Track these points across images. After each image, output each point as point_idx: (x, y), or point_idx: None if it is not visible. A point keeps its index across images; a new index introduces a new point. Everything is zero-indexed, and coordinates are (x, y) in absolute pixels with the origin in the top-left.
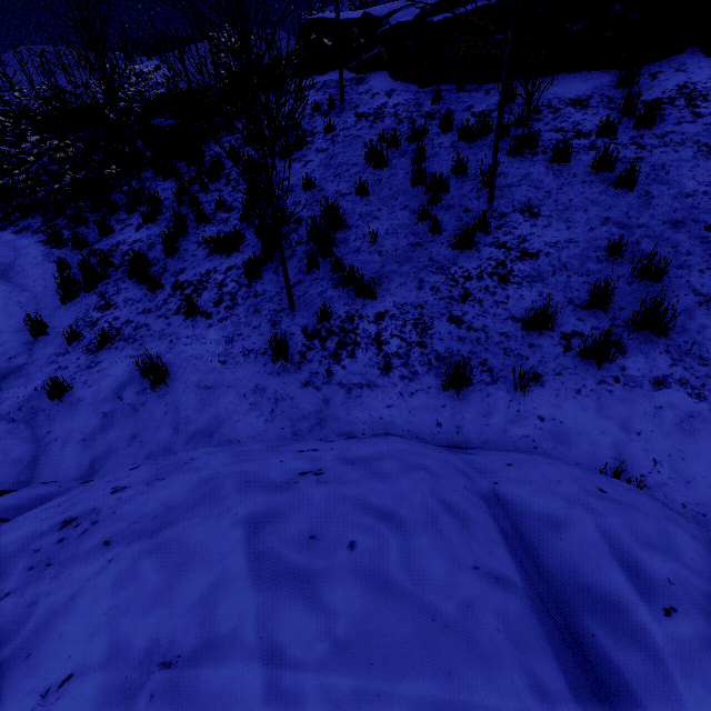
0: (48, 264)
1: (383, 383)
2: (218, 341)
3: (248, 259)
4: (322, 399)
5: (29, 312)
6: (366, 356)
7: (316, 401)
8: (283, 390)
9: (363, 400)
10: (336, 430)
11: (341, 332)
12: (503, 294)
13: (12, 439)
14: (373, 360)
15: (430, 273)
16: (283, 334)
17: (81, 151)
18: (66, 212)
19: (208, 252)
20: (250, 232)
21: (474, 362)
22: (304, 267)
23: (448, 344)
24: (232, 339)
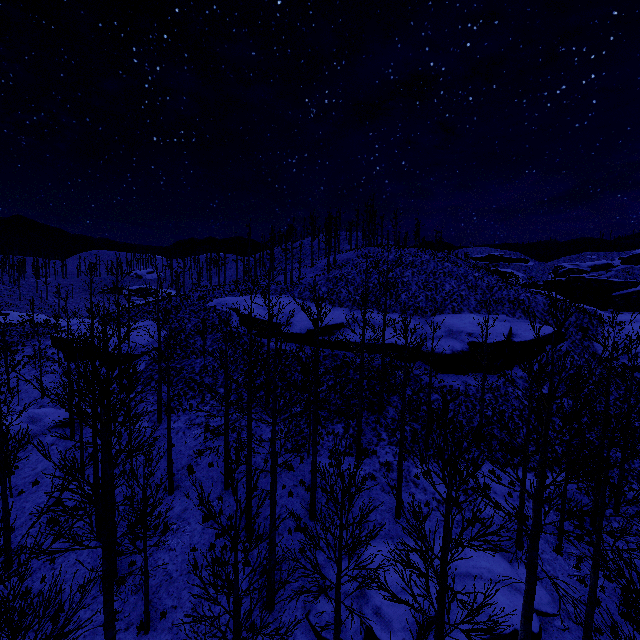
0: None
1: None
2: None
3: None
4: None
5: None
6: None
7: None
8: None
9: None
10: None
11: None
12: None
13: None
14: None
15: None
16: None
17: None
18: None
19: None
20: None
21: None
22: None
23: None
24: None
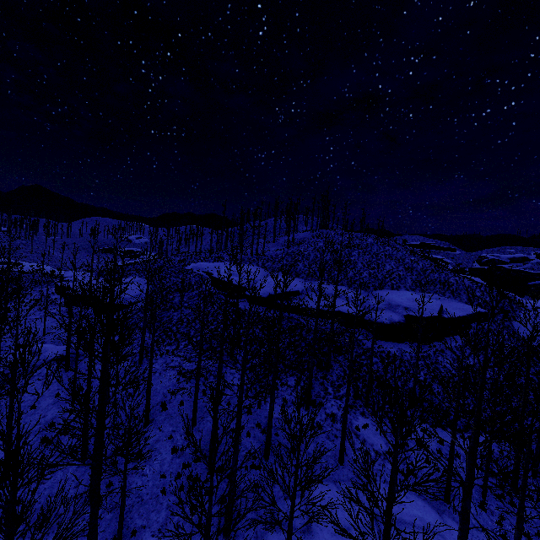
0: None
1: None
2: None
3: None
4: None
5: None
6: None
7: None
8: None
9: None
10: None
11: None
12: None
13: None
14: None
15: None
16: None
17: None
18: None
19: None
20: None
21: None
22: None
23: None
24: None
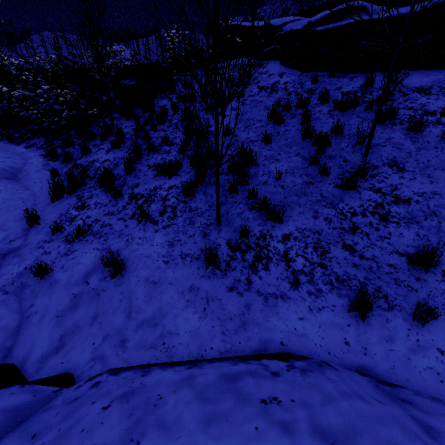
0: (45, 172)
1: (294, 296)
2: (162, 244)
3: (187, 183)
4: (244, 304)
5: (28, 206)
6: (277, 269)
7: (239, 305)
8: (213, 292)
9: (279, 310)
10: (257, 334)
11: (257, 247)
12: (386, 231)
13: (4, 309)
14: (284, 274)
15: (322, 206)
16: (215, 247)
17: (75, 97)
18: (60, 136)
19: (155, 173)
20: (185, 162)
21: (370, 288)
22: (226, 191)
23: (345, 269)
24: (173, 243)
